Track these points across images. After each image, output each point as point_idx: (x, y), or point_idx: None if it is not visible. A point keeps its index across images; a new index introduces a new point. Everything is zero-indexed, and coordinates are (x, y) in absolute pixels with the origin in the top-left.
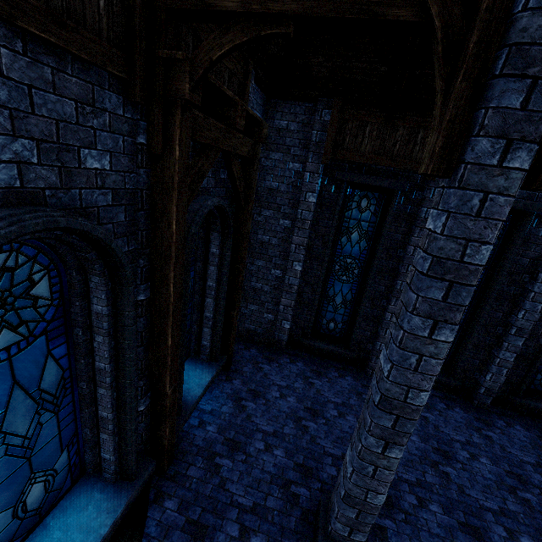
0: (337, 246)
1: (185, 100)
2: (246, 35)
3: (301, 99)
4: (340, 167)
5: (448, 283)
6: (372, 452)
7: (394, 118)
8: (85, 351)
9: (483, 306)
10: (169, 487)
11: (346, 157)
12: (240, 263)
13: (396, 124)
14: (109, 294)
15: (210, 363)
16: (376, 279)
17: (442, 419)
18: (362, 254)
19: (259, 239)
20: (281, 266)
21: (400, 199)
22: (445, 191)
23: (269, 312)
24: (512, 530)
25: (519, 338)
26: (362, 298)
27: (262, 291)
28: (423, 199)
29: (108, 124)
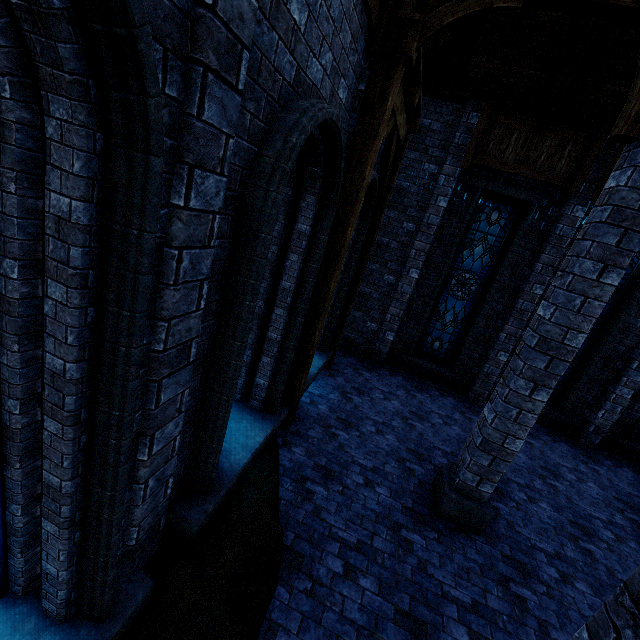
0: (458, 258)
1: (409, 57)
2: (480, 6)
3: (450, 99)
4: (477, 174)
5: (623, 230)
6: (519, 395)
7: (543, 129)
8: (273, 272)
9: (606, 337)
10: (294, 439)
11: (487, 163)
12: (367, 254)
13: (545, 135)
14: (314, 216)
15: (319, 352)
16: (495, 298)
17: (548, 448)
18: (483, 270)
19: (377, 240)
20: (396, 272)
21: (535, 214)
22: (632, 152)
23: (374, 320)
24: (620, 536)
25: (639, 374)
26: (475, 317)
27: (369, 297)
28: (559, 216)
29: (354, 65)
